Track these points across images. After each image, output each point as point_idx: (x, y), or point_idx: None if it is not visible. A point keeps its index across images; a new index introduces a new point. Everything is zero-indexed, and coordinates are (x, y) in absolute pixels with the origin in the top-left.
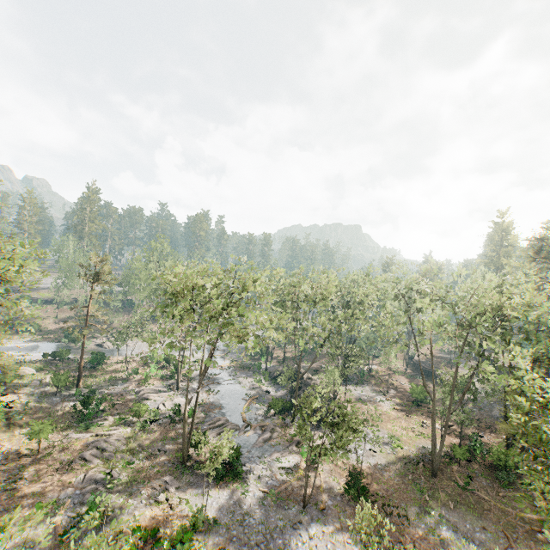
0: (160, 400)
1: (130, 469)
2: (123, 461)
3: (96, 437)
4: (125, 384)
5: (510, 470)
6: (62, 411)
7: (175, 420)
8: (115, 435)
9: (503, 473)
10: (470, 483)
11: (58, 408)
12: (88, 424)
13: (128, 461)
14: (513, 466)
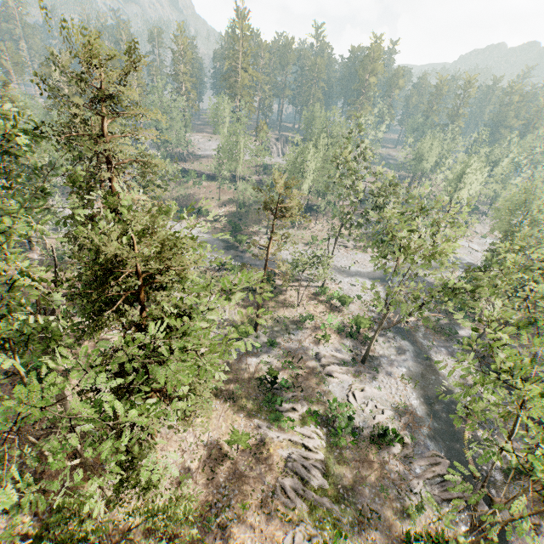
0: (346, 380)
1: (341, 541)
2: (330, 518)
3: (290, 444)
4: (300, 333)
5: None
6: (247, 372)
7: (376, 441)
8: (313, 456)
9: None
10: None
11: (242, 366)
12: (278, 414)
13: (336, 519)
14: None
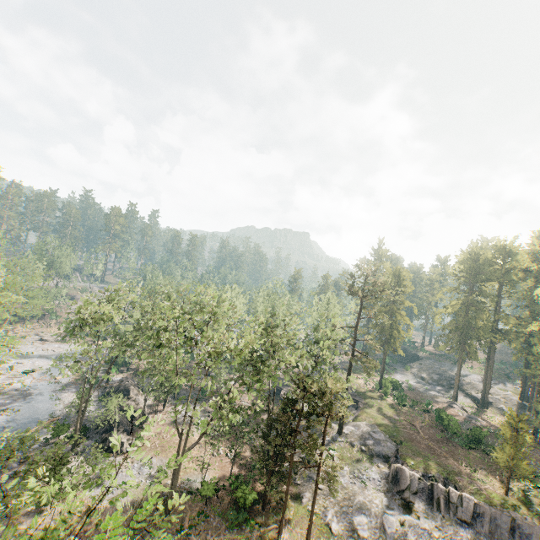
0: None
1: None
2: None
3: None
4: None
5: (248, 508)
6: None
7: None
8: None
9: (233, 512)
10: (199, 524)
11: None
12: None
13: None
14: (250, 503)
